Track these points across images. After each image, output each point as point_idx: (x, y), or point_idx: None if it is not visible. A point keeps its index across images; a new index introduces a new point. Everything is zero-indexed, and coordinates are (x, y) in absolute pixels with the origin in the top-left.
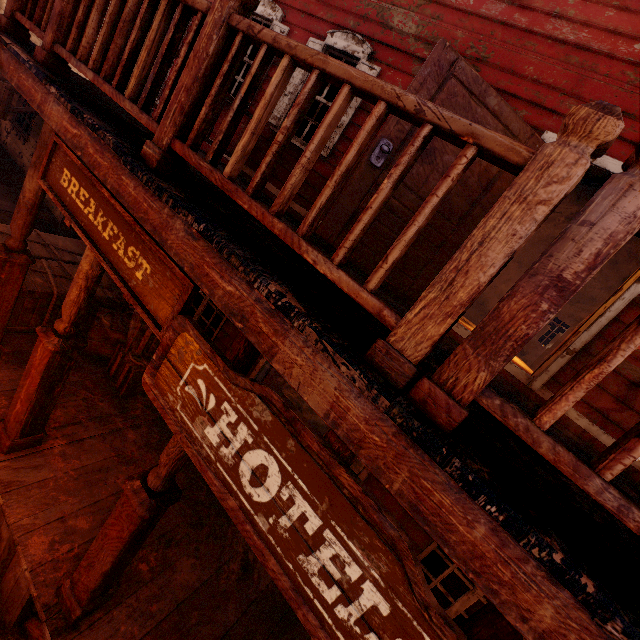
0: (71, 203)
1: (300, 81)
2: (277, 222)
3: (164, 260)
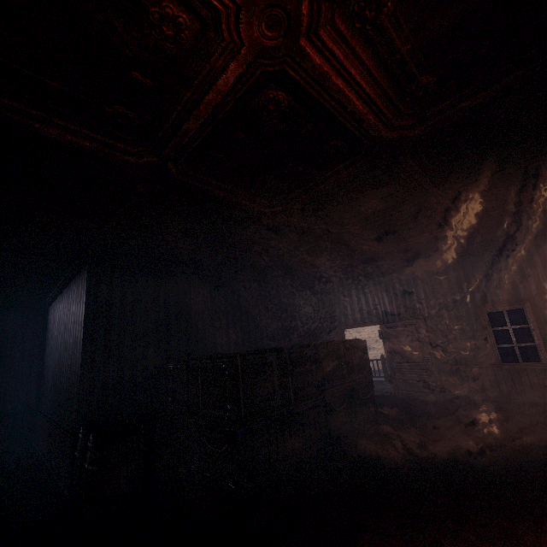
0: None
1: None
2: None
3: None
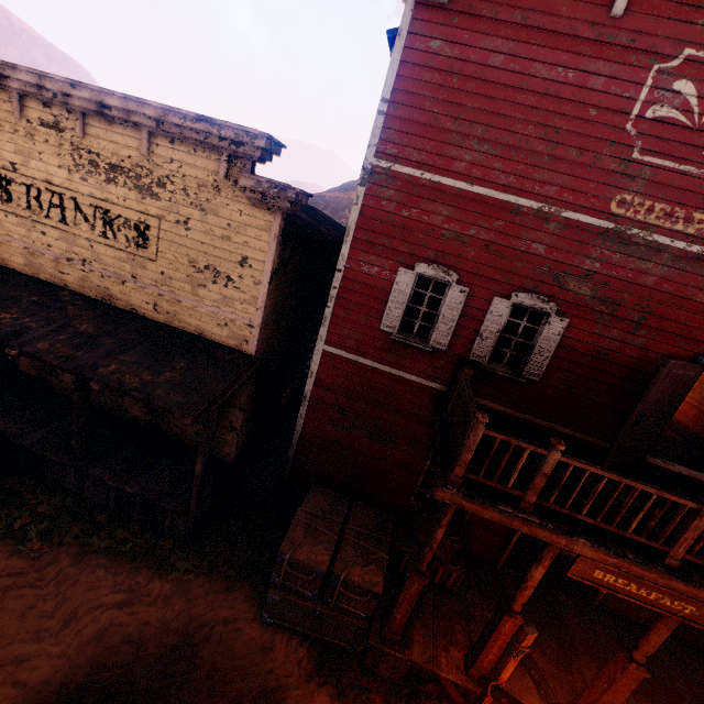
0: (608, 584)
1: (496, 330)
2: None
3: None
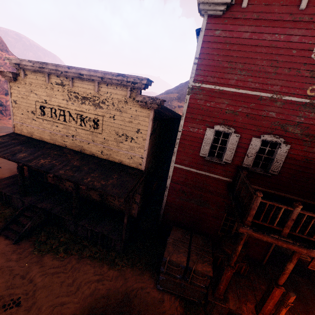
0: None
1: (254, 152)
2: None
3: None
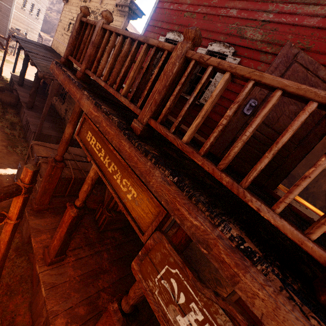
0: (91, 149)
1: None
2: (224, 176)
3: (146, 192)
